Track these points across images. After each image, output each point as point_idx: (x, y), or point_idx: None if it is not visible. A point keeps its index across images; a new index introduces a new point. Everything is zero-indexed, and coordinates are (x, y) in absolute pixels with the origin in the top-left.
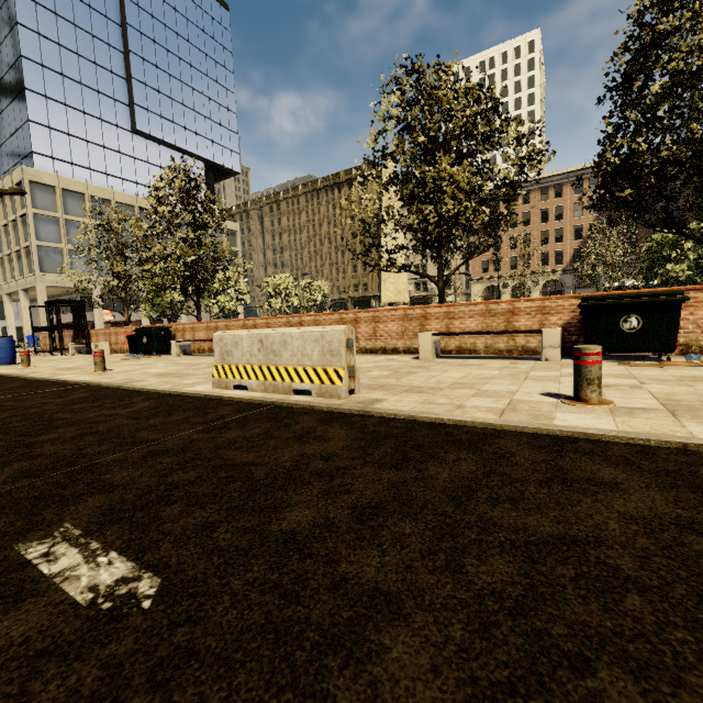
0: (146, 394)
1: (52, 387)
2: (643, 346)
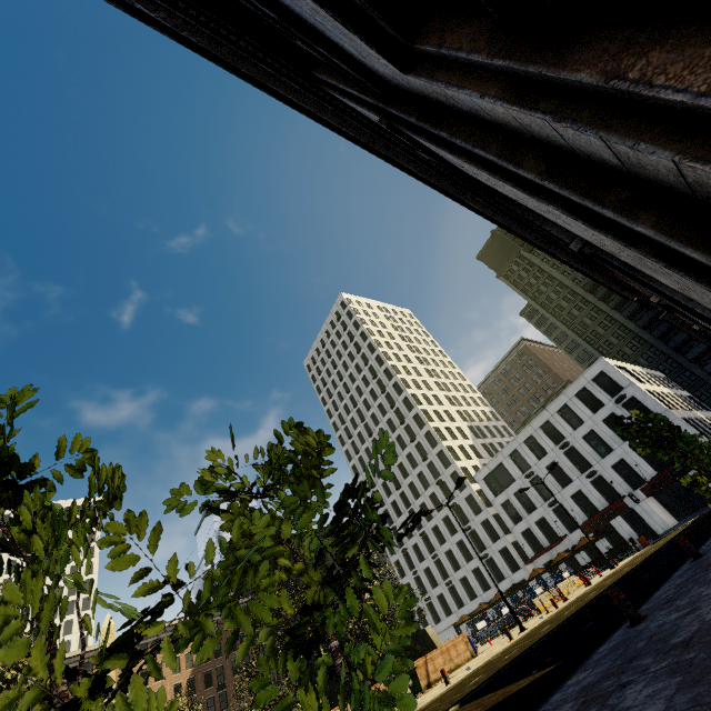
0: None
1: None
2: (416, 690)
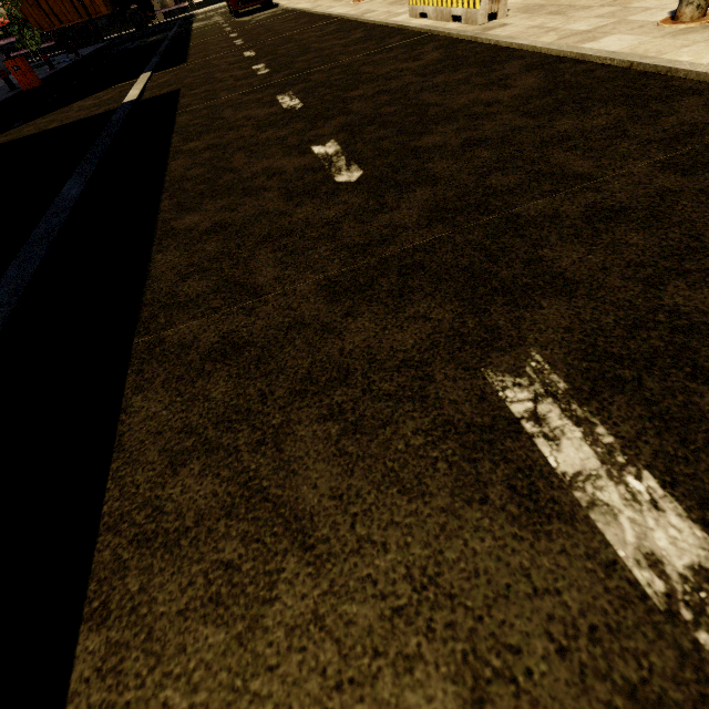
0: (366, 27)
1: (321, 22)
2: None
